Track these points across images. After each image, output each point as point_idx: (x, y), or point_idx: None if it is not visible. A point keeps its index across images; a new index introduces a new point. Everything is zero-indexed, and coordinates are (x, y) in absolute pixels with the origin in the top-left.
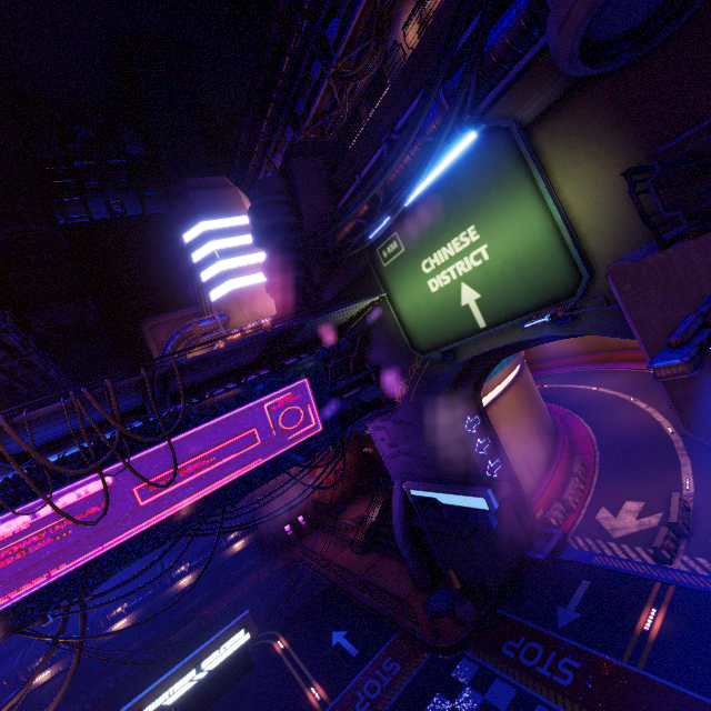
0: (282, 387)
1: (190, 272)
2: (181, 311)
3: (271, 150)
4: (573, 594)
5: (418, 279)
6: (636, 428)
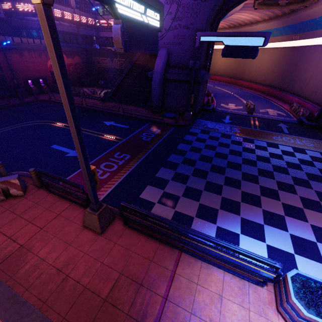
0: None
1: None
2: None
3: None
4: (226, 117)
5: None
6: (220, 91)
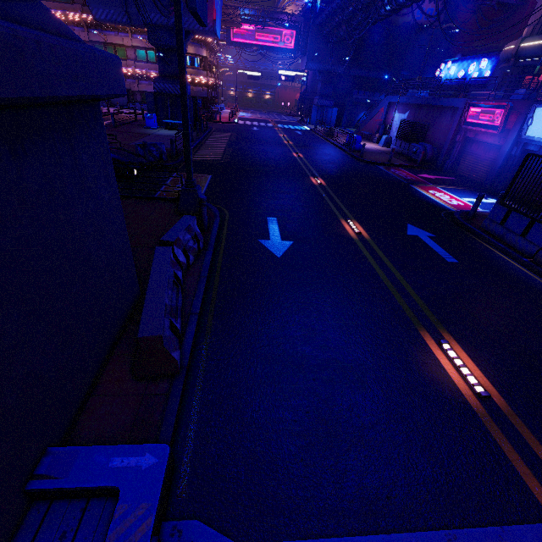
0: (289, 30)
1: None
2: None
3: None
4: None
5: None
6: None
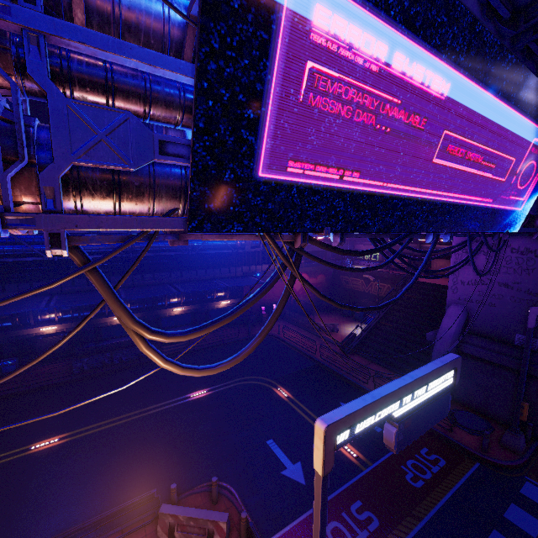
0: None
1: None
2: None
3: None
4: None
5: None
6: None
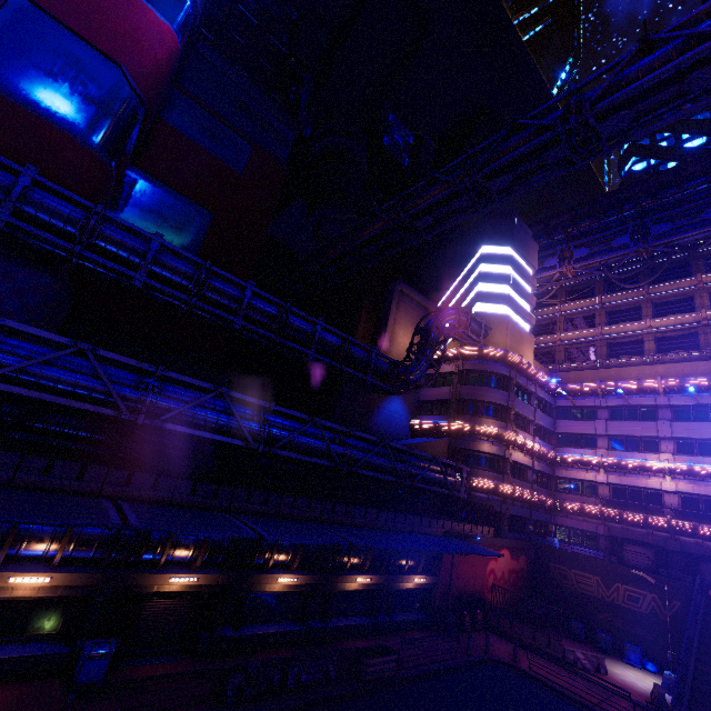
0: None
1: (456, 276)
2: (425, 299)
3: (577, 243)
4: None
5: None
6: None
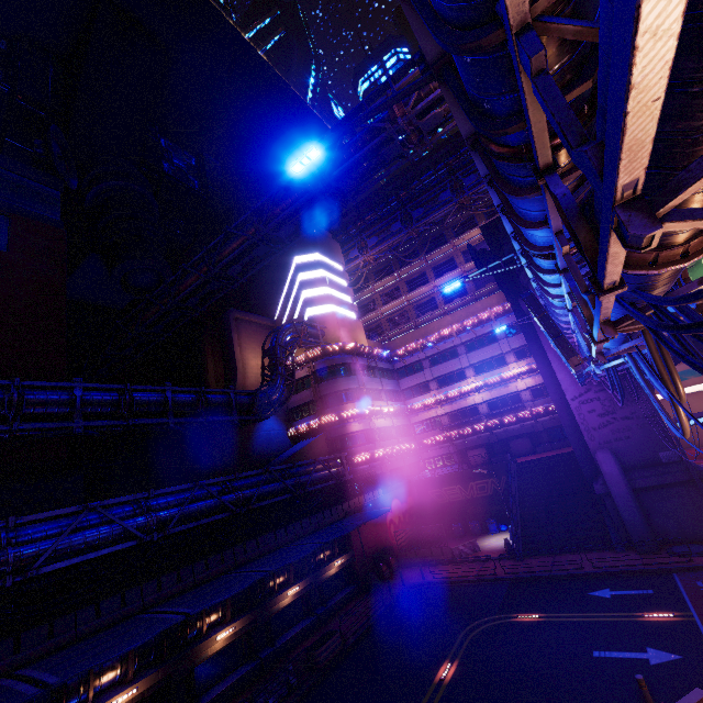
0: None
1: (282, 289)
2: (262, 318)
3: (368, 234)
4: None
5: (695, 269)
6: None
